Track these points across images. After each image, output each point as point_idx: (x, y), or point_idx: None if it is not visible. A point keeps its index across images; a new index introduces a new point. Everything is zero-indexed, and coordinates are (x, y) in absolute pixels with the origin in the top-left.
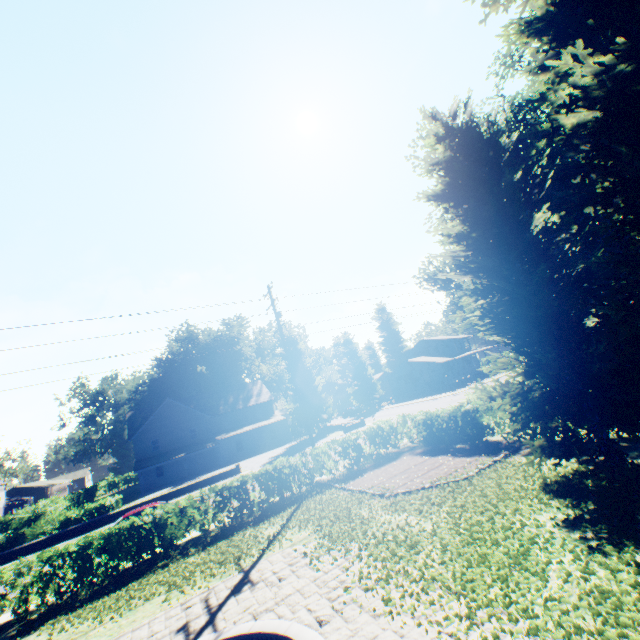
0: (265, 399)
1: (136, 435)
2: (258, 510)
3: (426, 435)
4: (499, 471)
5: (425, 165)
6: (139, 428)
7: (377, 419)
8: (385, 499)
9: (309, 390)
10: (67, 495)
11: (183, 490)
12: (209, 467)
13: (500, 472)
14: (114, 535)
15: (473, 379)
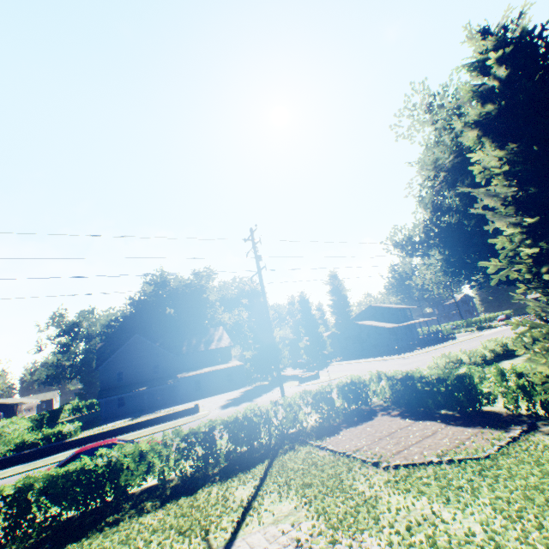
0: (225, 344)
1: (103, 365)
2: (224, 461)
3: (405, 396)
4: (531, 453)
5: (407, 135)
6: (107, 359)
7: (330, 373)
8: (382, 470)
9: (267, 340)
10: (32, 415)
11: (142, 424)
12: (167, 402)
13: (534, 454)
14: (60, 478)
15: (419, 345)
